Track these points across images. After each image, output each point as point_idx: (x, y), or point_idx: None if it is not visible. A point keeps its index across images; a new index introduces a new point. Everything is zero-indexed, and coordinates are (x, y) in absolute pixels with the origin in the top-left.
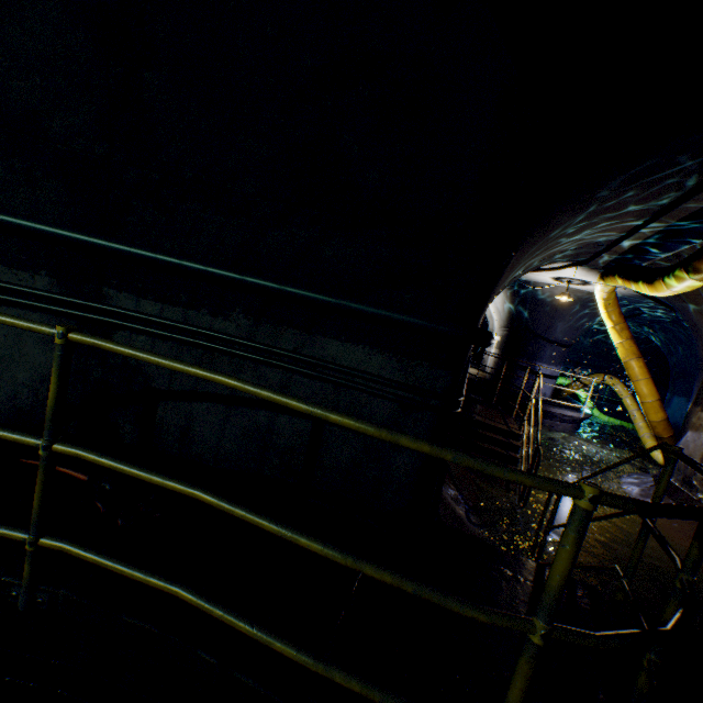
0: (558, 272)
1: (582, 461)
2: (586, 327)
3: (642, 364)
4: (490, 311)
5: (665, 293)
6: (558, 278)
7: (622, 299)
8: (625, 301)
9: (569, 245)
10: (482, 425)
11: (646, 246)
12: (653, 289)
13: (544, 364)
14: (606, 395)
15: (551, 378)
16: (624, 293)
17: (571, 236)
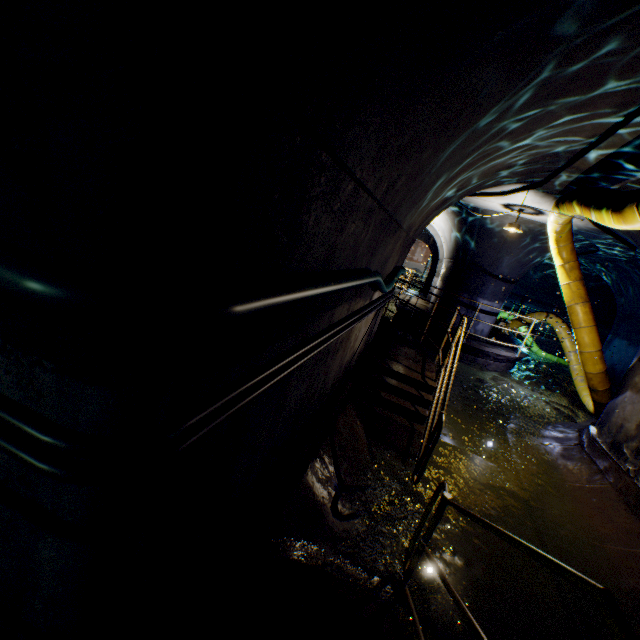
0: (508, 198)
1: (508, 406)
2: (534, 263)
3: (588, 309)
4: (441, 240)
5: (636, 226)
6: (509, 205)
7: (578, 233)
8: (581, 236)
9: (518, 156)
10: (393, 374)
11: (620, 160)
12: (620, 219)
13: (485, 300)
14: (548, 331)
15: (492, 315)
16: (581, 227)
17: (519, 138)
